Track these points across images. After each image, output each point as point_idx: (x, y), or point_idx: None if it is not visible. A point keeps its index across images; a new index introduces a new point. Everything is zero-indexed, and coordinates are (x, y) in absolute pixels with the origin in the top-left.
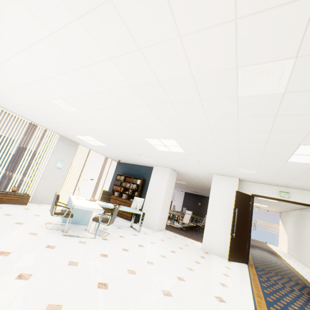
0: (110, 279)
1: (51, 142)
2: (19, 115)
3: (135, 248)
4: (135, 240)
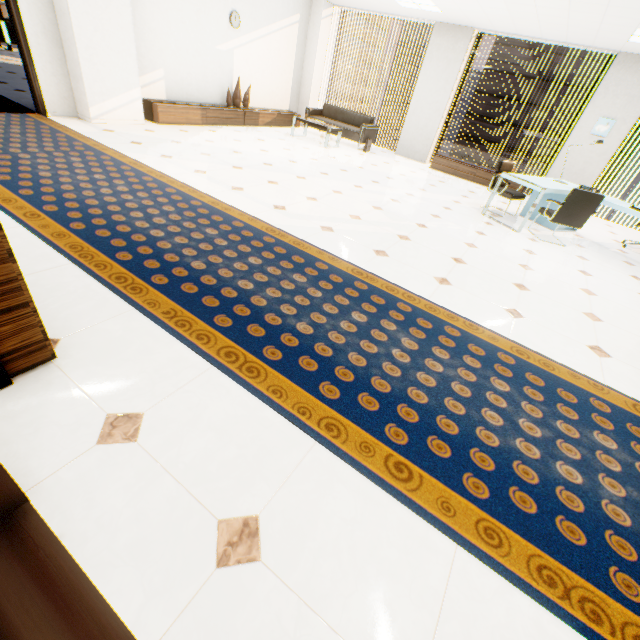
0: (436, 230)
1: (601, 79)
2: (538, 39)
3: (558, 264)
4: (600, 272)
